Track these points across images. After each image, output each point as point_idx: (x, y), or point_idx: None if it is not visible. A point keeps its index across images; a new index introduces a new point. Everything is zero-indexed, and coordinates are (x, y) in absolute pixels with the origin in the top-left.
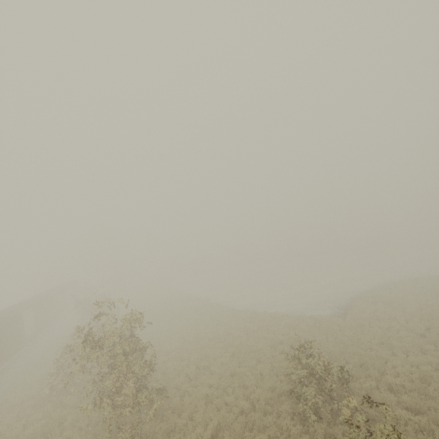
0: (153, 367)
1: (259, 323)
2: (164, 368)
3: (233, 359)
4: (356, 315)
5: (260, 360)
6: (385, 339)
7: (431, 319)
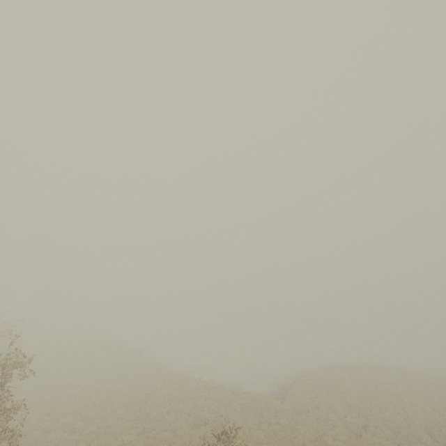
0: (17, 440)
1: (189, 392)
2: (42, 442)
3: (140, 439)
4: (296, 398)
5: (173, 445)
6: (321, 434)
7: (368, 415)
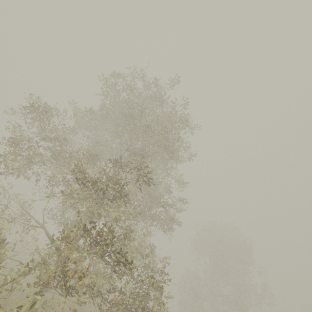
0: None
1: None
2: None
3: None
4: None
5: None
6: None
7: None
